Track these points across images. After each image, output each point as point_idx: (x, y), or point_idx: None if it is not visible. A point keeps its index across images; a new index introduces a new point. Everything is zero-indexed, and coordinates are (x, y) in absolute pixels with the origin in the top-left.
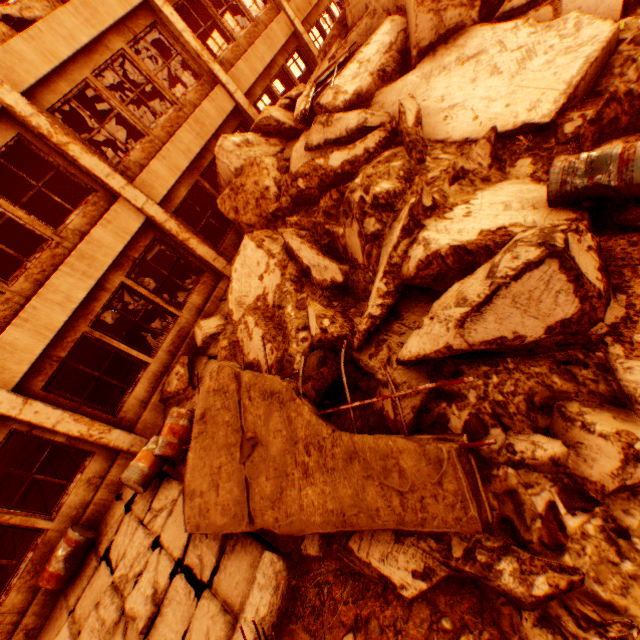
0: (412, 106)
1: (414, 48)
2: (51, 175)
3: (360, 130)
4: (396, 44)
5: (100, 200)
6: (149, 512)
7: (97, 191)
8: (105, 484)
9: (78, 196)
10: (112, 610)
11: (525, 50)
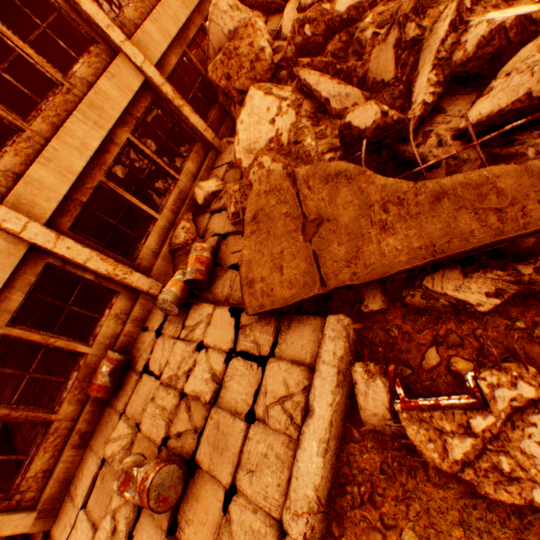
0: None
1: None
2: (53, 17)
3: None
4: None
5: (102, 53)
6: (184, 330)
7: (98, 43)
8: (131, 319)
9: (50, 85)
10: (170, 398)
11: None
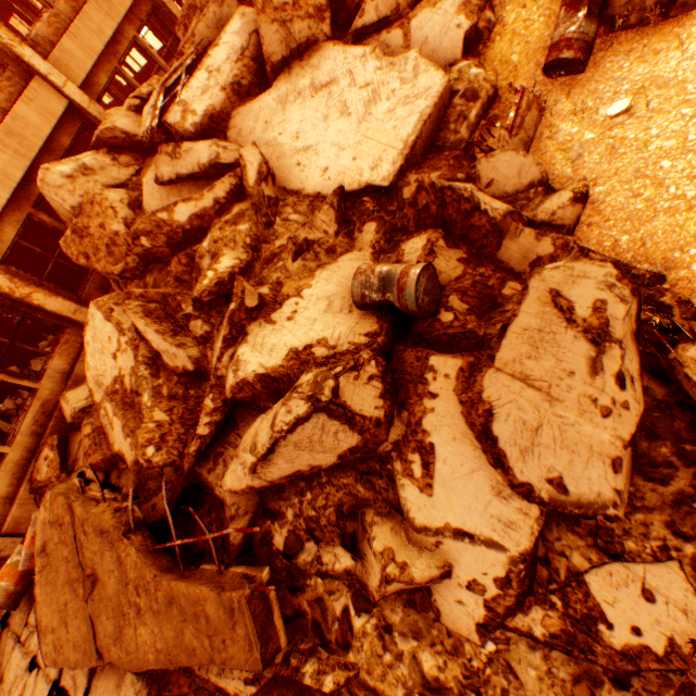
0: (254, 157)
1: (266, 62)
2: None
3: (214, 166)
4: (250, 49)
5: None
6: (26, 628)
7: None
8: None
9: None
10: None
11: (372, 89)
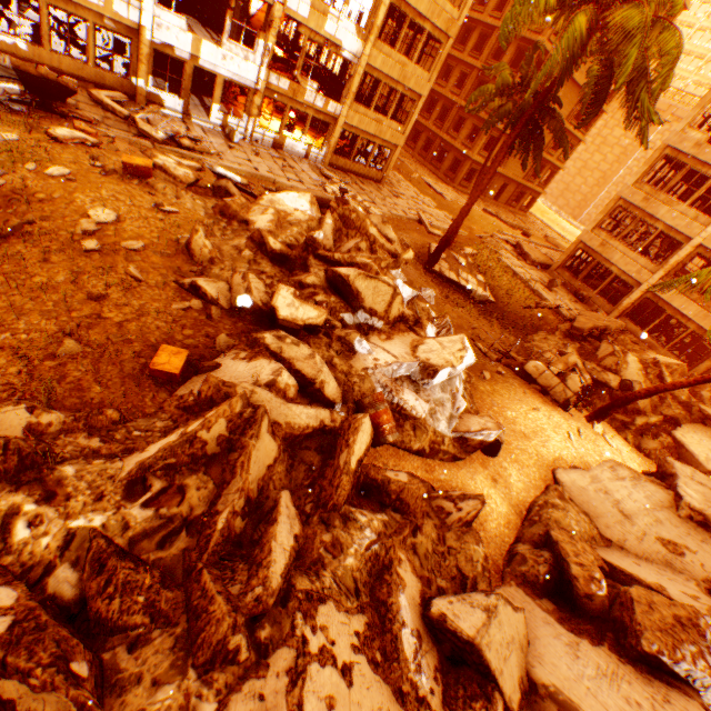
0: None
1: None
2: None
3: None
4: None
5: None
6: None
7: None
8: (598, 308)
9: None
10: (565, 298)
11: None
